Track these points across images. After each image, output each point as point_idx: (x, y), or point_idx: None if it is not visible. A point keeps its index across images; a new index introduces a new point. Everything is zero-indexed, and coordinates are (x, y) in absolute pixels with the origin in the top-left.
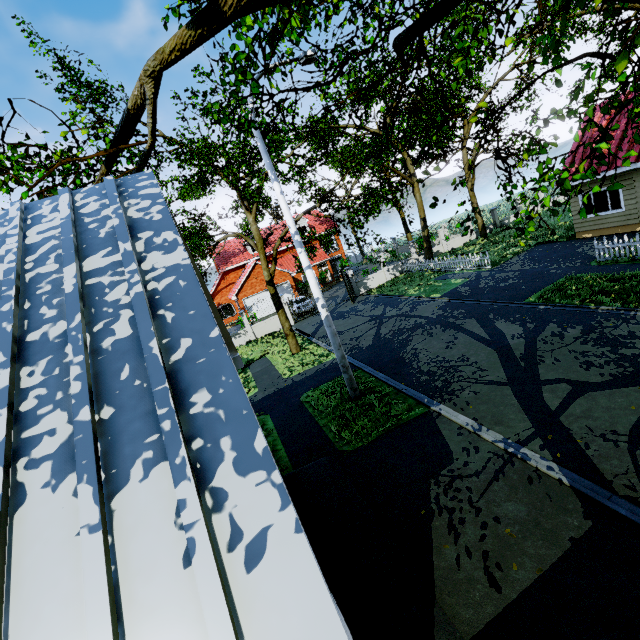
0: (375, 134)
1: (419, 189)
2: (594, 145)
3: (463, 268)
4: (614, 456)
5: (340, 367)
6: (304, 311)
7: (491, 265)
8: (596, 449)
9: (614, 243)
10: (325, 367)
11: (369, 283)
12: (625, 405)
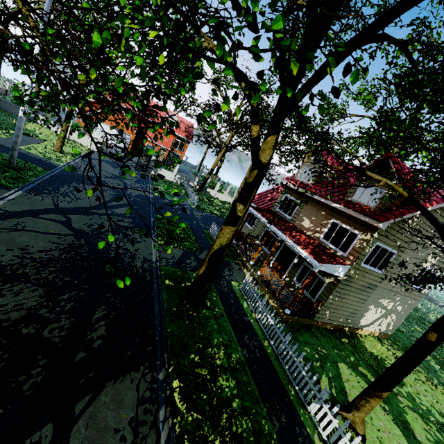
0: (231, 111)
1: (222, 154)
2: (269, 195)
3: (191, 200)
4: (1, 225)
5: (11, 146)
6: (110, 151)
7: (198, 208)
8: (5, 222)
9: (214, 227)
10: (43, 160)
11: (160, 172)
12: (53, 230)
